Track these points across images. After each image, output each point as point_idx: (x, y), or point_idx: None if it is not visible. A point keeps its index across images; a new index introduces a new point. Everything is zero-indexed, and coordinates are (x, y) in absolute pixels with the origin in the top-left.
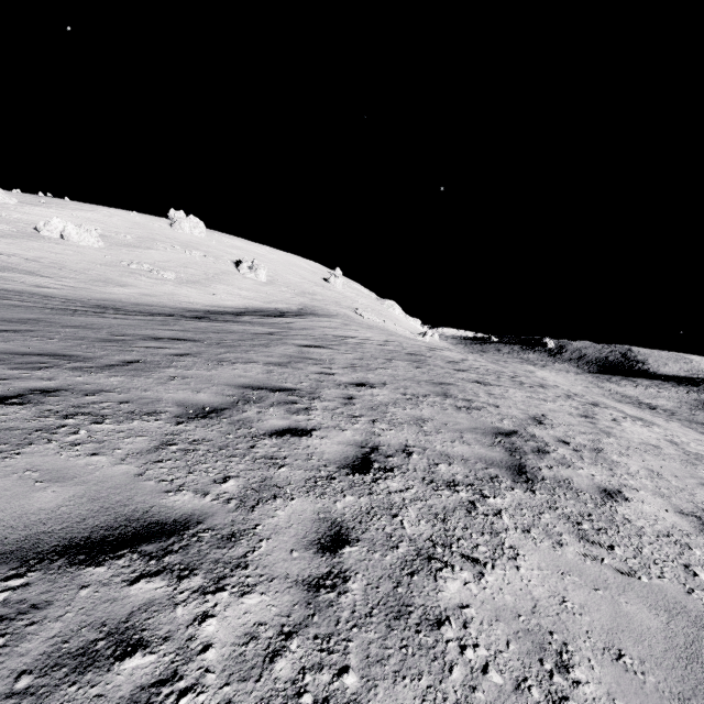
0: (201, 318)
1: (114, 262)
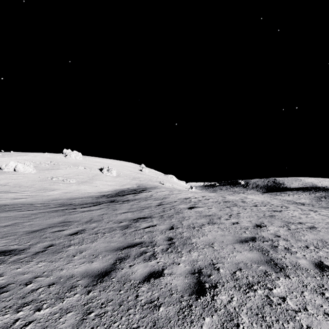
0: (115, 201)
1: (44, 178)
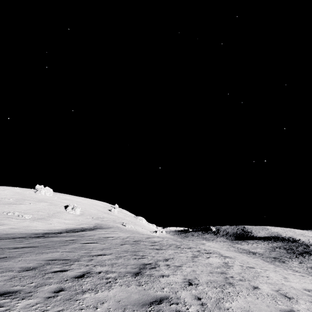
0: (40, 237)
1: None
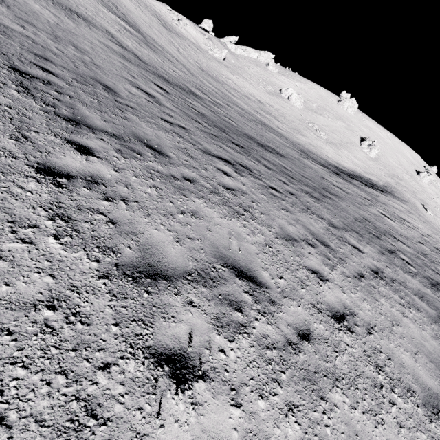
0: (338, 175)
1: (303, 119)
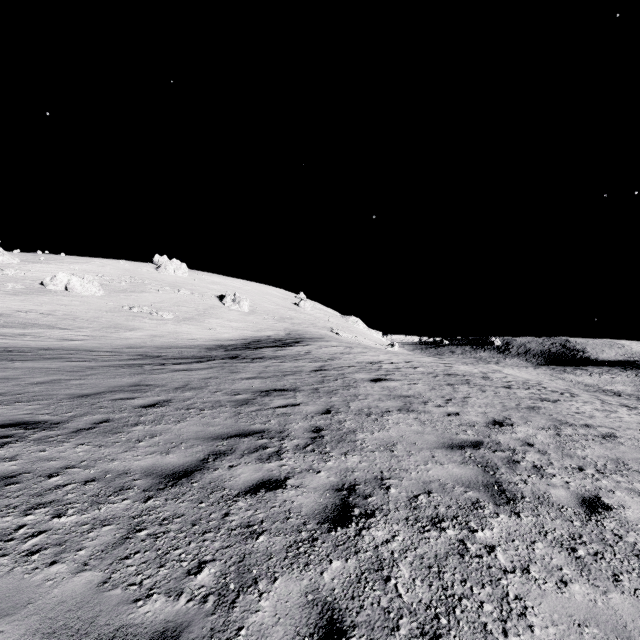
0: (238, 358)
1: (117, 307)
